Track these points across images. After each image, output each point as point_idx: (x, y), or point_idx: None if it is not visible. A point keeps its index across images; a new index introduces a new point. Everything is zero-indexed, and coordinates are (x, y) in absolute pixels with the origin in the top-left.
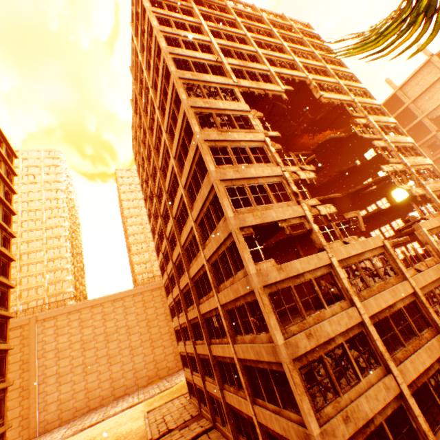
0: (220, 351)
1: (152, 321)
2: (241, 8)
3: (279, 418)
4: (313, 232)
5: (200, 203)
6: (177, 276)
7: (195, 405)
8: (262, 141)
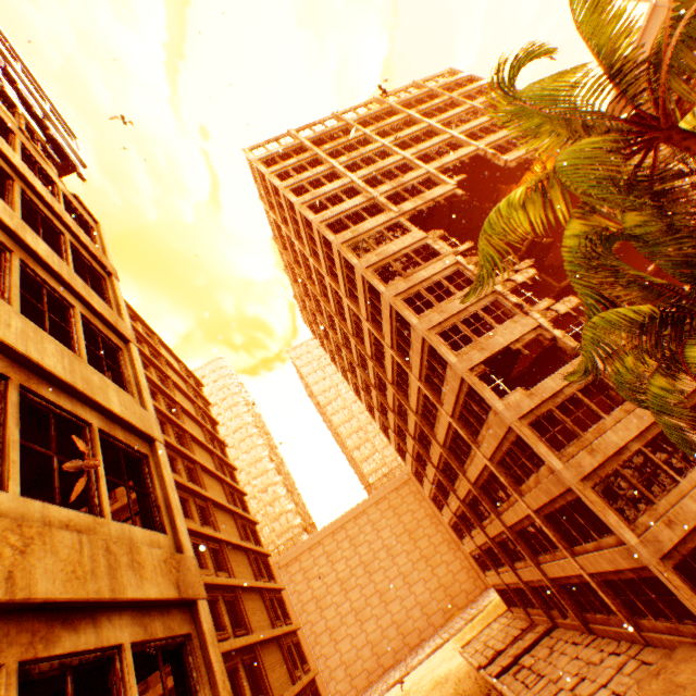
0: (513, 516)
1: (414, 531)
2: (364, 114)
3: (600, 551)
4: (557, 340)
5: (417, 359)
6: (424, 452)
7: (521, 617)
8: (454, 263)
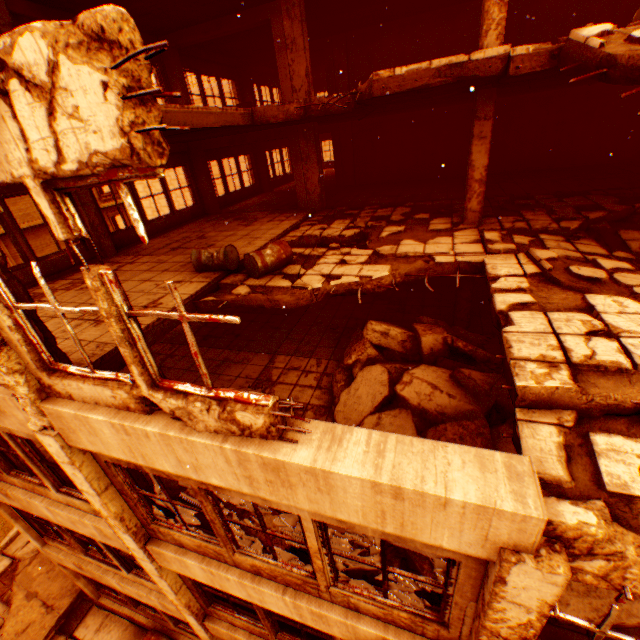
0: None
1: None
2: None
3: None
4: None
5: None
6: None
7: None
8: None
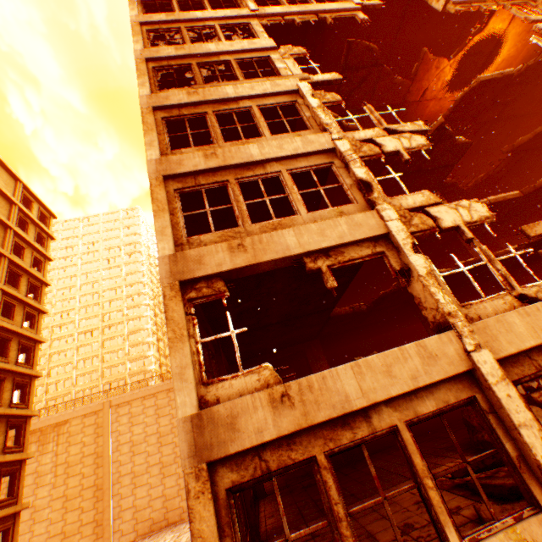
0: None
1: None
2: None
3: None
4: (412, 277)
5: None
6: None
7: None
8: (292, 92)
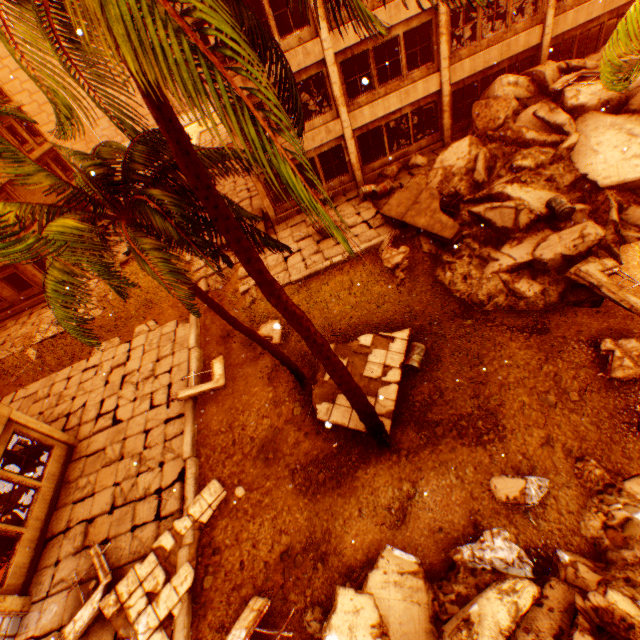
0: None
1: None
2: None
3: None
4: None
5: None
6: None
7: None
8: None
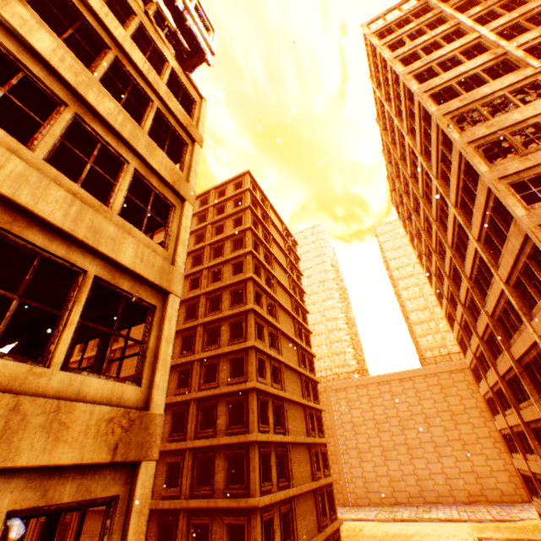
0: None
1: (457, 414)
2: None
3: None
4: None
5: (508, 259)
6: (489, 356)
7: None
8: None
